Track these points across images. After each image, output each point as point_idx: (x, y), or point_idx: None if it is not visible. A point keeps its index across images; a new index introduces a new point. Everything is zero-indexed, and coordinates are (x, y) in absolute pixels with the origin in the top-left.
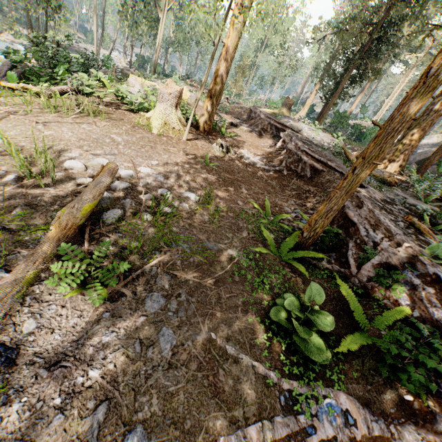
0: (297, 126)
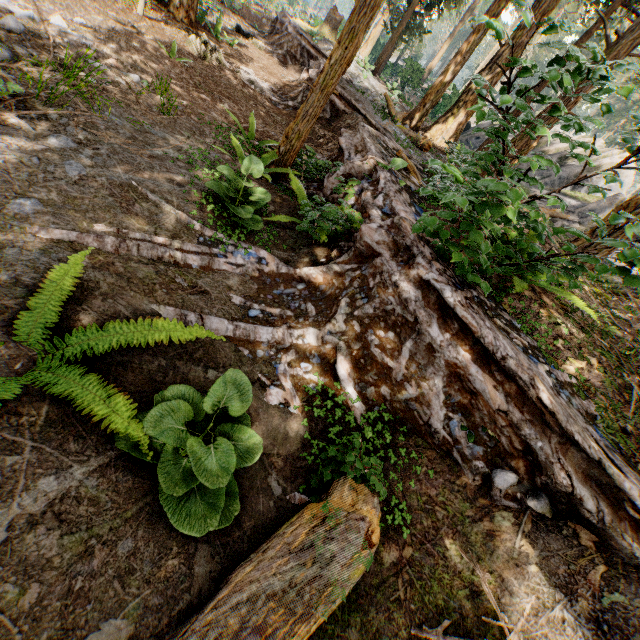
0: None
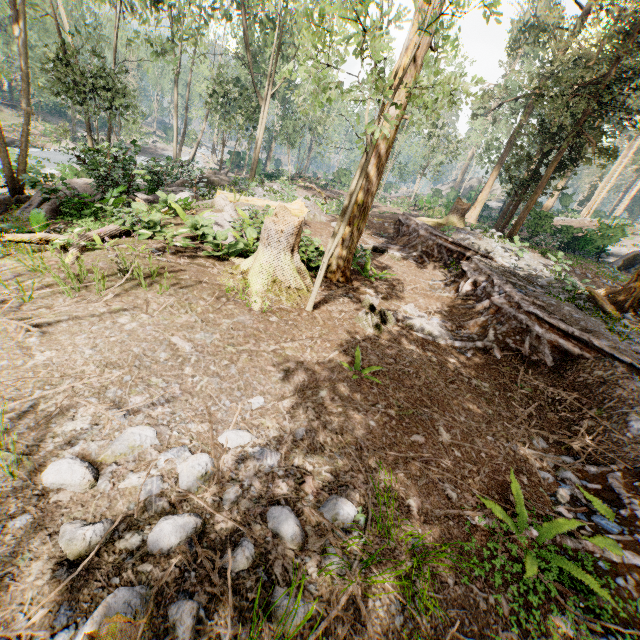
0: (483, 245)
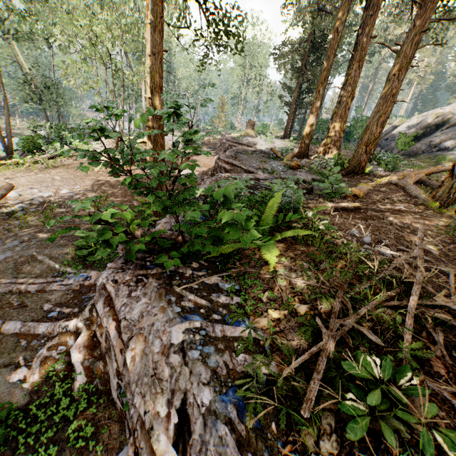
0: (253, 141)
